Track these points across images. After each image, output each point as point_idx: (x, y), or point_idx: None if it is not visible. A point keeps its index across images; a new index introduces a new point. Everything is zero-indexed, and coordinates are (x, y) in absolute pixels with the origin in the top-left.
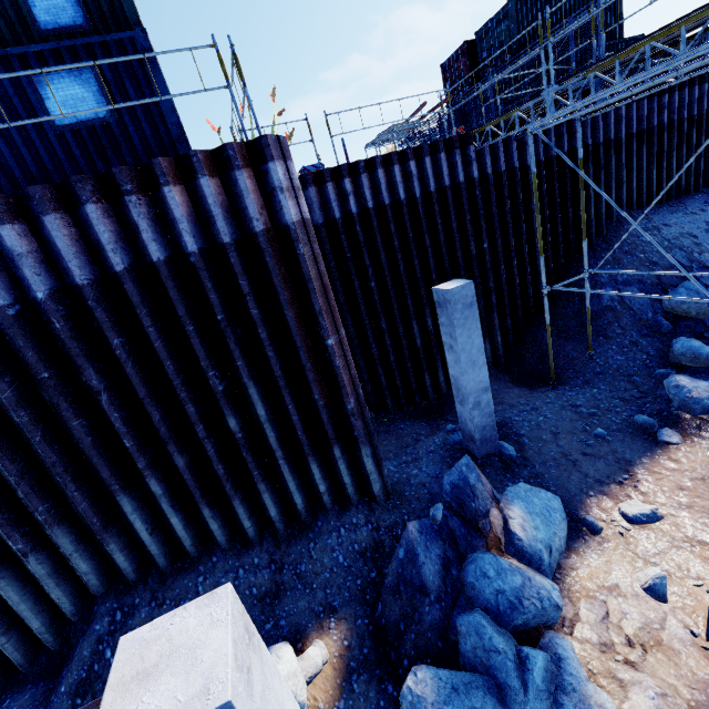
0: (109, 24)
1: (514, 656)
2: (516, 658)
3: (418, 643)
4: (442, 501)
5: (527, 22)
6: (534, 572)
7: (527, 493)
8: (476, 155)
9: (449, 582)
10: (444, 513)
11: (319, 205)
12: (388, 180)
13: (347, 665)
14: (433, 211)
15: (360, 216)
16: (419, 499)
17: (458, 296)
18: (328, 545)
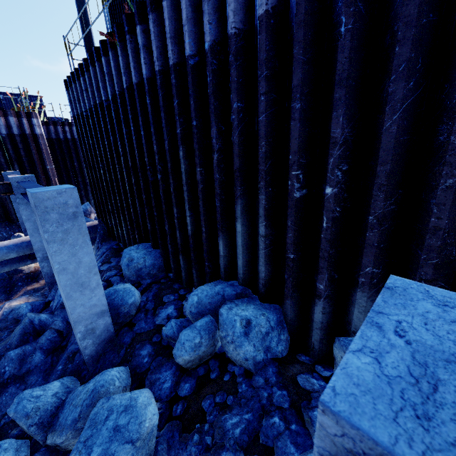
0: None
1: None
2: None
3: None
4: None
5: None
6: None
7: None
8: None
9: None
10: None
11: (54, 132)
12: None
13: None
14: None
15: (71, 140)
16: None
17: None
18: None
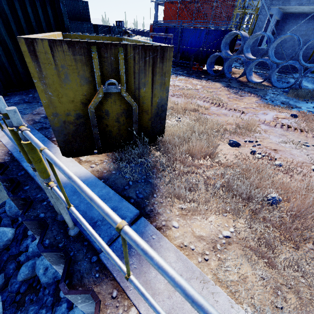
0: None
1: None
2: None
3: None
4: None
5: None
6: None
7: None
8: None
9: None
10: None
11: None
12: None
13: None
14: None
15: None
16: None
17: None
18: None
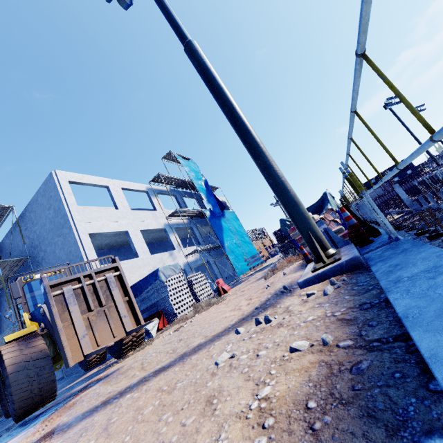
0: None
1: None
2: None
3: None
4: None
5: None
6: None
7: None
8: None
9: None
10: None
11: None
12: None
13: None
14: None
15: None
16: None
17: None
18: None
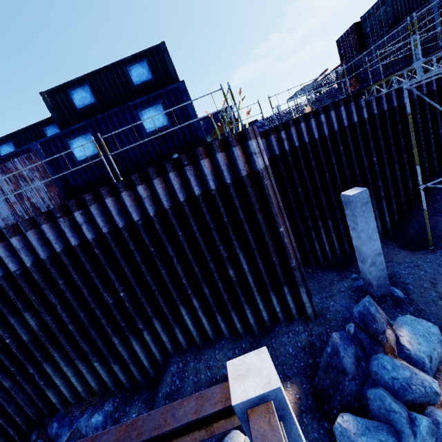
0: (162, 76)
1: (406, 416)
2: (408, 418)
3: (342, 402)
4: (353, 322)
5: (400, 3)
6: (419, 370)
7: (412, 321)
8: (366, 103)
9: (360, 369)
10: (355, 329)
11: (266, 148)
12: (307, 128)
13: (299, 408)
14: (337, 142)
15: (290, 151)
16: (336, 320)
17: (357, 198)
18: (282, 341)
